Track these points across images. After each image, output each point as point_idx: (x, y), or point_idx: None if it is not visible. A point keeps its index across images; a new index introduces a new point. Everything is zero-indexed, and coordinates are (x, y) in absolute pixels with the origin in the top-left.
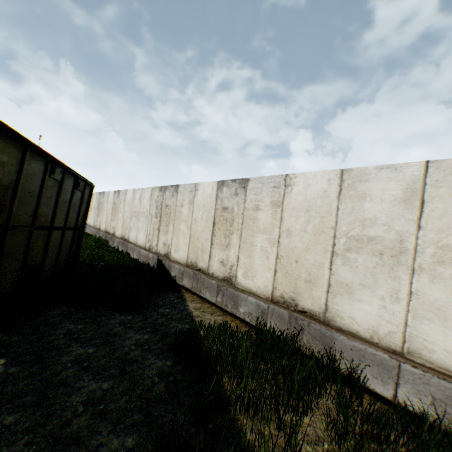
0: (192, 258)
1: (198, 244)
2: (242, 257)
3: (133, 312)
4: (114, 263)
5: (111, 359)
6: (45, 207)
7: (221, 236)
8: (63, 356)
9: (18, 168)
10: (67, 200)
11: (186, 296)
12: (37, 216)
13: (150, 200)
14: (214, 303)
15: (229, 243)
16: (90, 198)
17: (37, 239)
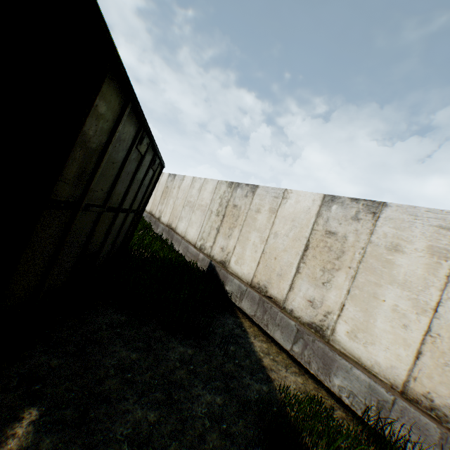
0: (261, 279)
1: (275, 265)
2: (351, 307)
3: (192, 341)
4: (167, 259)
5: (182, 446)
6: (120, 183)
7: (316, 267)
8: (116, 421)
9: (111, 127)
10: (140, 178)
11: (246, 326)
12: (110, 194)
13: (212, 193)
14: (281, 346)
15: (328, 280)
16: (157, 179)
17: (102, 222)
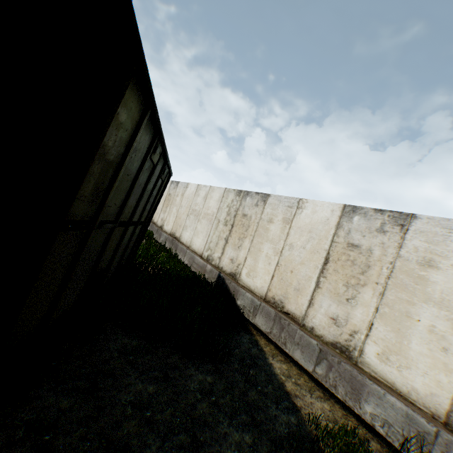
0: (276, 293)
1: (291, 279)
2: (380, 327)
3: (209, 366)
4: (175, 272)
5: None
6: (132, 196)
7: (338, 282)
8: None
9: (129, 136)
10: (149, 188)
11: (262, 344)
12: (123, 208)
13: (219, 202)
14: (301, 365)
15: (353, 296)
16: (164, 188)
17: (113, 238)
